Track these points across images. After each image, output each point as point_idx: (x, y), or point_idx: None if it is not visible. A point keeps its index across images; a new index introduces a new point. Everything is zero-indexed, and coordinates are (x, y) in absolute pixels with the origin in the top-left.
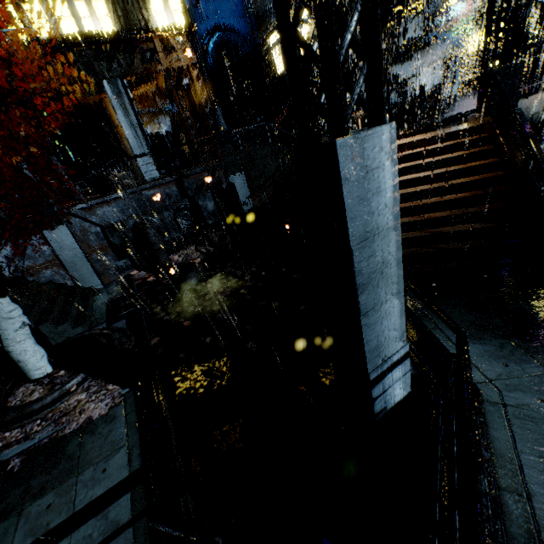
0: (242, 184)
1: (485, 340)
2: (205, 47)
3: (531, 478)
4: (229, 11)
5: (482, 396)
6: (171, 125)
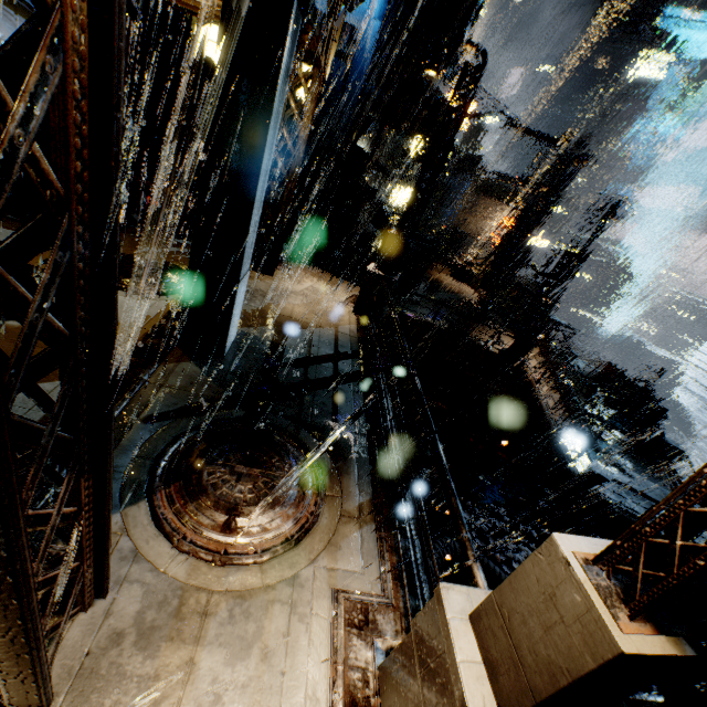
0: None
1: None
2: None
3: None
4: None
5: None
6: None
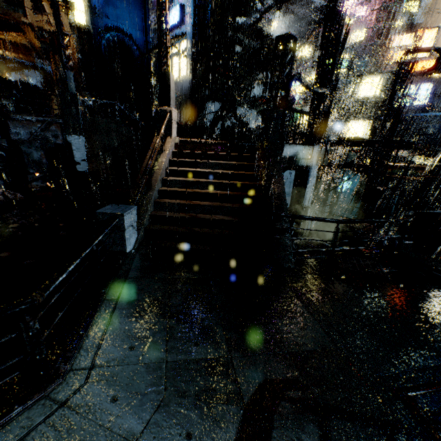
0: (80, 146)
1: (146, 317)
2: (100, 37)
3: None
4: (129, 22)
5: (54, 390)
6: (41, 81)
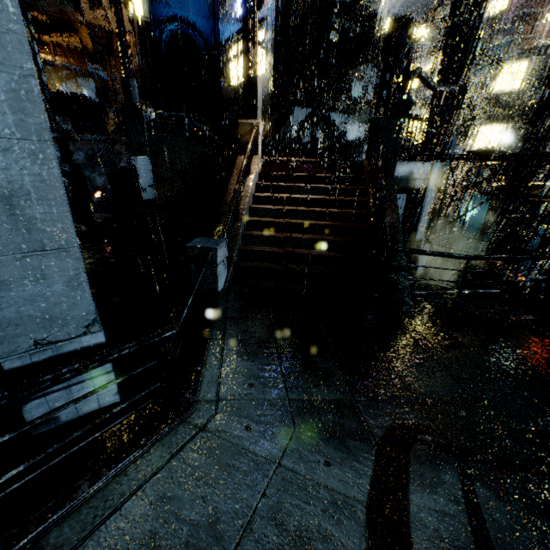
0: (146, 169)
1: (257, 357)
2: (160, 31)
3: (105, 531)
4: (193, 8)
5: (189, 416)
6: (95, 91)
